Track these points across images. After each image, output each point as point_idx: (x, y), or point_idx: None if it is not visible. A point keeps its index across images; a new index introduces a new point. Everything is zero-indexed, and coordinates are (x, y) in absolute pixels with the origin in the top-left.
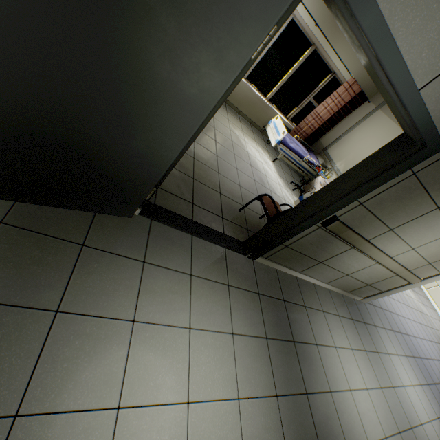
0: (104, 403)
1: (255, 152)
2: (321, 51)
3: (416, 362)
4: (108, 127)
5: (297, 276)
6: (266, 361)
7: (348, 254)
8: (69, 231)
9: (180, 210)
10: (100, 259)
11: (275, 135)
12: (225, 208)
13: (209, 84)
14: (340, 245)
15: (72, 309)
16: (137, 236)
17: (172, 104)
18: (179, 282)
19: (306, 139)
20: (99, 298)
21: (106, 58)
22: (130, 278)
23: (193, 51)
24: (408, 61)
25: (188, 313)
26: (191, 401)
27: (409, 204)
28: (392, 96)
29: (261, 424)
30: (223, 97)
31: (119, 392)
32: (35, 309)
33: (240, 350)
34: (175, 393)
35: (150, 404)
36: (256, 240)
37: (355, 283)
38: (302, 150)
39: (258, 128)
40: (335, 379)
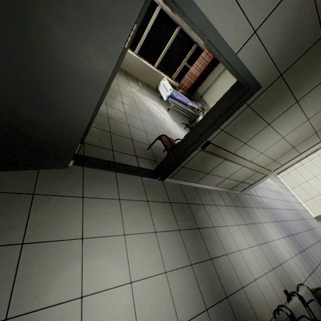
0: (70, 297)
1: (153, 106)
2: (185, 29)
3: (280, 224)
4: (33, 107)
5: (195, 185)
6: (181, 244)
7: (223, 164)
8: (21, 186)
9: (104, 156)
10: (49, 201)
11: (165, 92)
12: (137, 149)
13: (100, 68)
14: (217, 160)
15: (34, 240)
16: (75, 180)
17: (77, 84)
18: (112, 206)
19: (187, 91)
20: (53, 228)
21: (19, 60)
22: (74, 210)
23: (82, 47)
24: (224, 37)
25: (121, 225)
26: (133, 281)
27: (251, 125)
28: (222, 59)
29: (183, 284)
30: (113, 74)
31: (81, 286)
32: (5, 245)
33: (162, 241)
34: (121, 278)
35: (104, 289)
36: (161, 167)
37: (233, 183)
38: (185, 100)
39: (153, 89)
40: (228, 246)
